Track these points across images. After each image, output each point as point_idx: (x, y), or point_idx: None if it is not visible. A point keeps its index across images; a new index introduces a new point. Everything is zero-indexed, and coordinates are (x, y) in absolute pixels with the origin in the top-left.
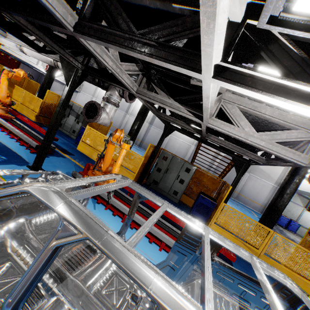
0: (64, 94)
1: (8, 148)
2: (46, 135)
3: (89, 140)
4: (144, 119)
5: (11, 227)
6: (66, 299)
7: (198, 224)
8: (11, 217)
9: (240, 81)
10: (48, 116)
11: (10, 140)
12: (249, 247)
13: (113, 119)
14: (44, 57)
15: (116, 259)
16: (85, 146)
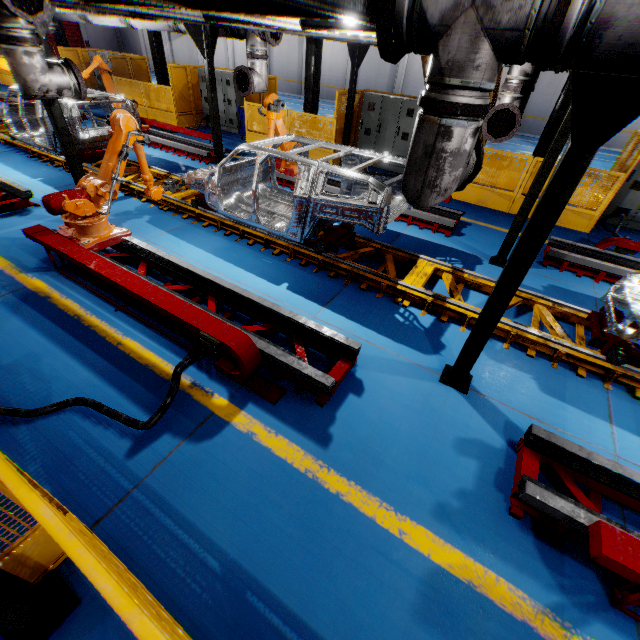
0: (207, 72)
1: (187, 167)
2: (213, 134)
3: (256, 125)
4: (319, 47)
5: (236, 198)
6: (281, 218)
7: (346, 148)
8: (233, 191)
9: (317, 25)
10: (188, 112)
11: (181, 159)
12: (500, 193)
13: (282, 63)
14: (159, 25)
15: (281, 156)
16: (255, 137)
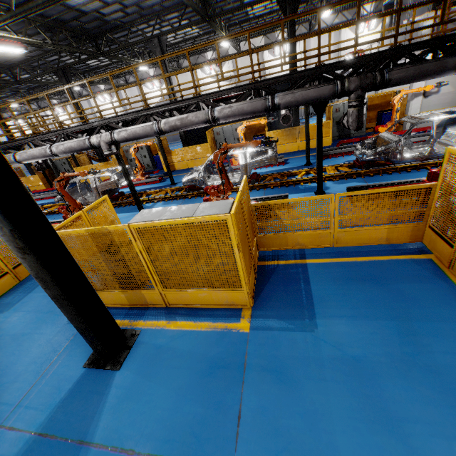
0: None
1: None
2: None
3: None
4: None
5: None
6: None
7: None
8: None
9: None
10: None
11: None
12: None
13: None
14: None
15: None
16: None
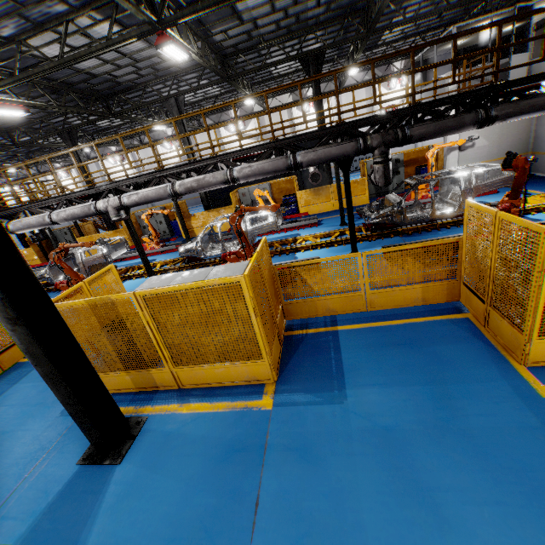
0: None
1: None
2: None
3: None
4: None
5: None
6: None
7: None
8: None
9: None
10: None
11: None
12: None
13: None
14: None
15: None
16: None
